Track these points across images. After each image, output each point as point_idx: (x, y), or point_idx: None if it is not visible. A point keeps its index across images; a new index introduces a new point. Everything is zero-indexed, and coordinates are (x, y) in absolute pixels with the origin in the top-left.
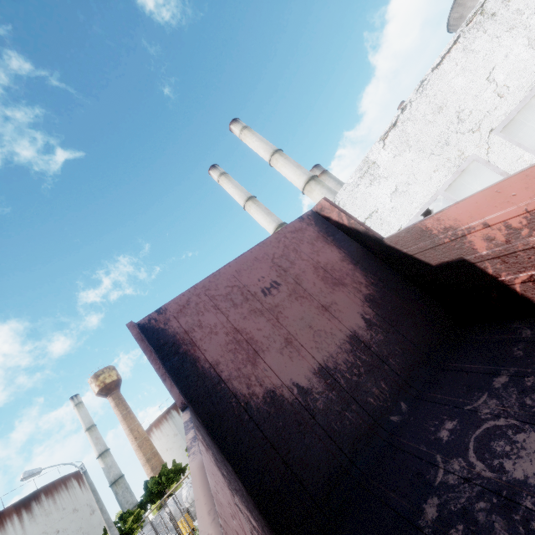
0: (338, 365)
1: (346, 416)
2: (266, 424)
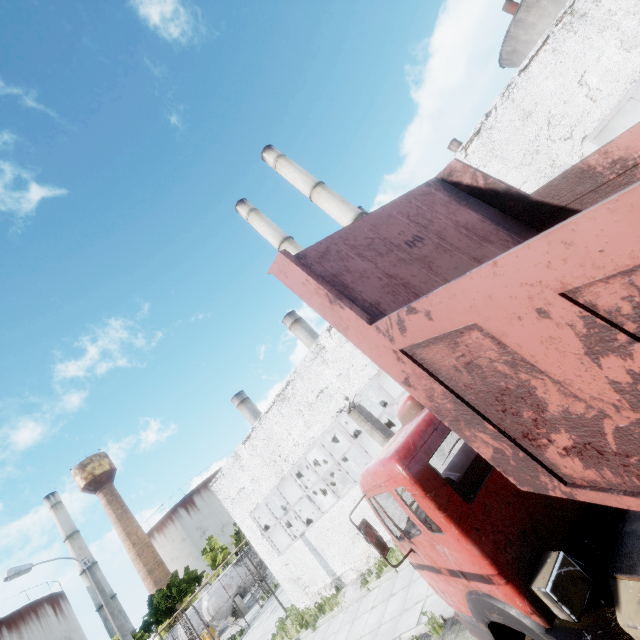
0: None
1: None
2: None
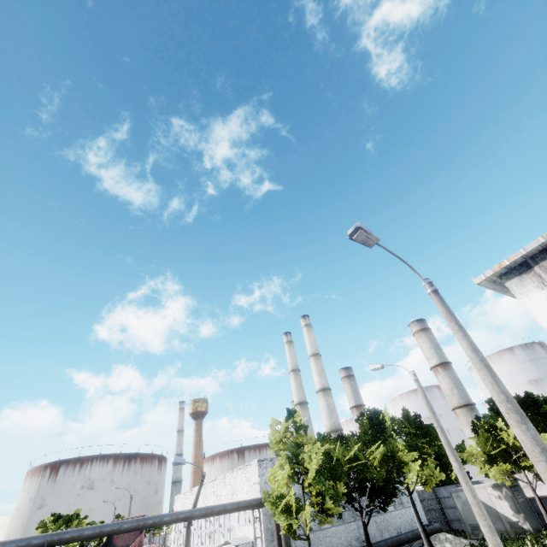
0: None
1: None
2: None
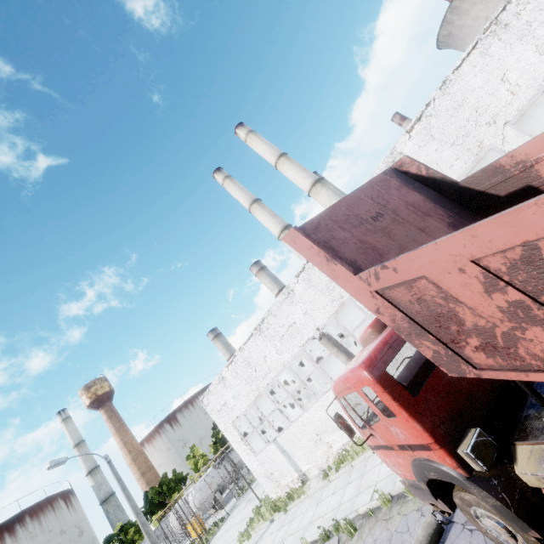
0: None
1: None
2: None
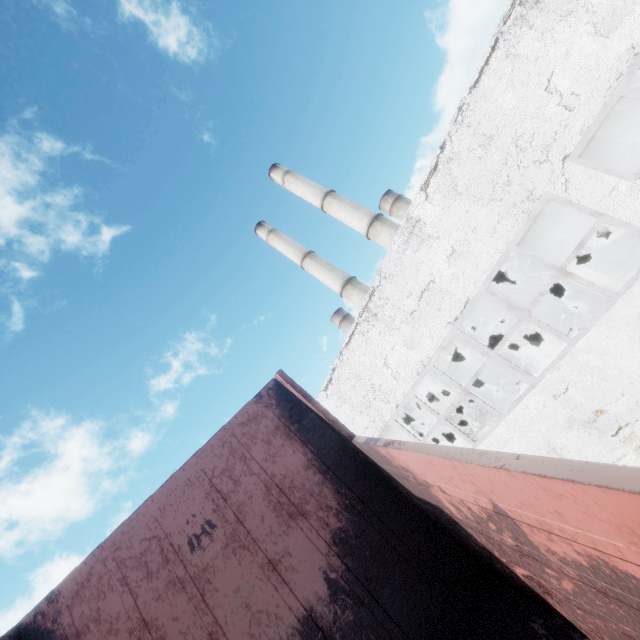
0: None
1: None
2: None
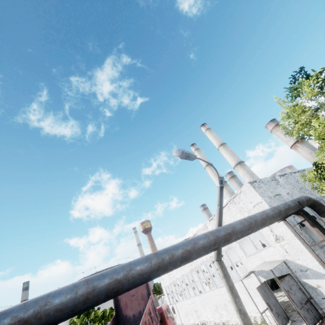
0: (136, 315)
1: (133, 324)
2: (124, 319)
